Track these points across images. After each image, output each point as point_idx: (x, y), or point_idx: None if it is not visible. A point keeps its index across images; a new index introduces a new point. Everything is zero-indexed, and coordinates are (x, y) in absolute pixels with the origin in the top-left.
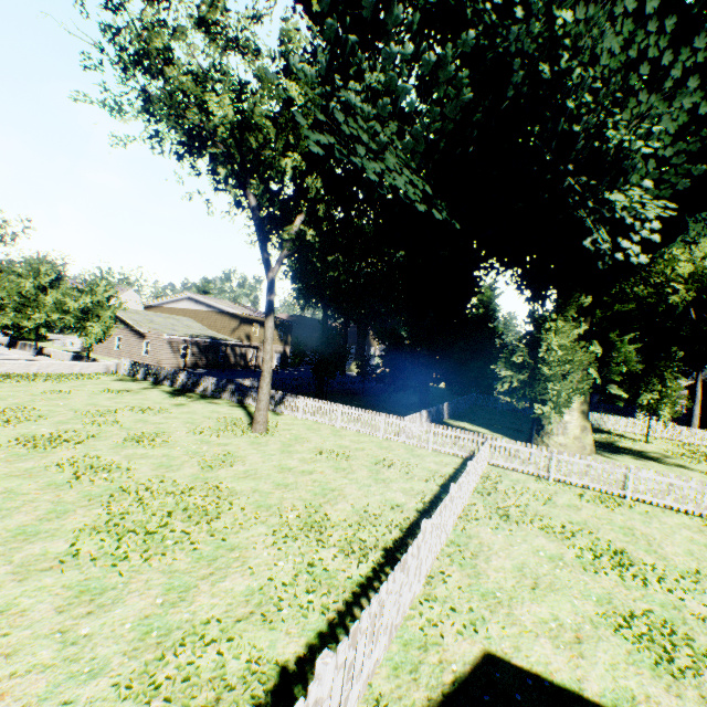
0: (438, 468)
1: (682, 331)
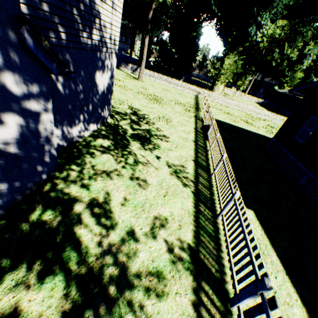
0: (191, 97)
1: (257, 59)
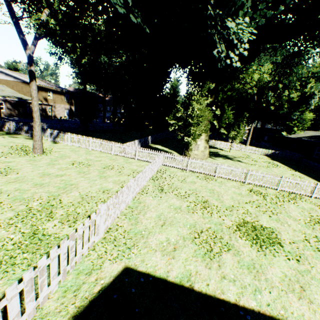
0: (137, 169)
1: (250, 106)
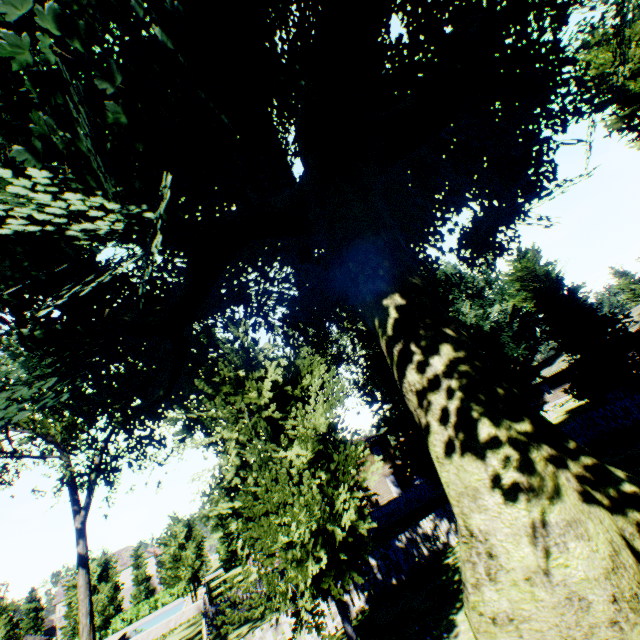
0: None
1: None
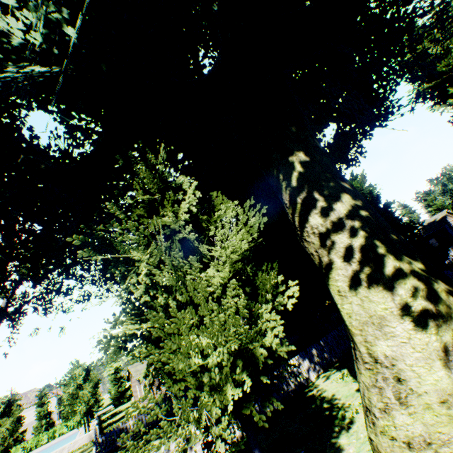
0: None
1: None
